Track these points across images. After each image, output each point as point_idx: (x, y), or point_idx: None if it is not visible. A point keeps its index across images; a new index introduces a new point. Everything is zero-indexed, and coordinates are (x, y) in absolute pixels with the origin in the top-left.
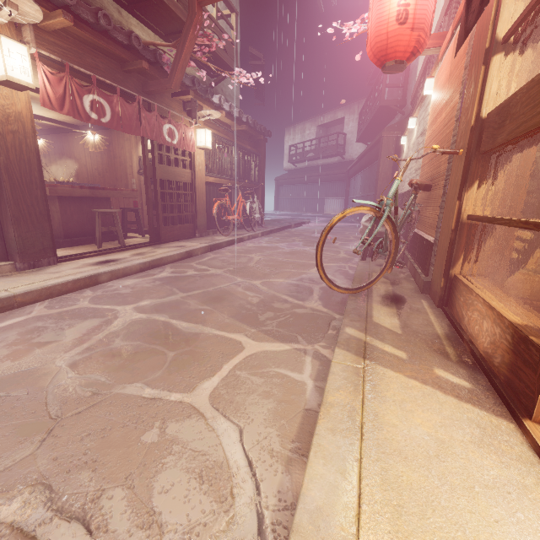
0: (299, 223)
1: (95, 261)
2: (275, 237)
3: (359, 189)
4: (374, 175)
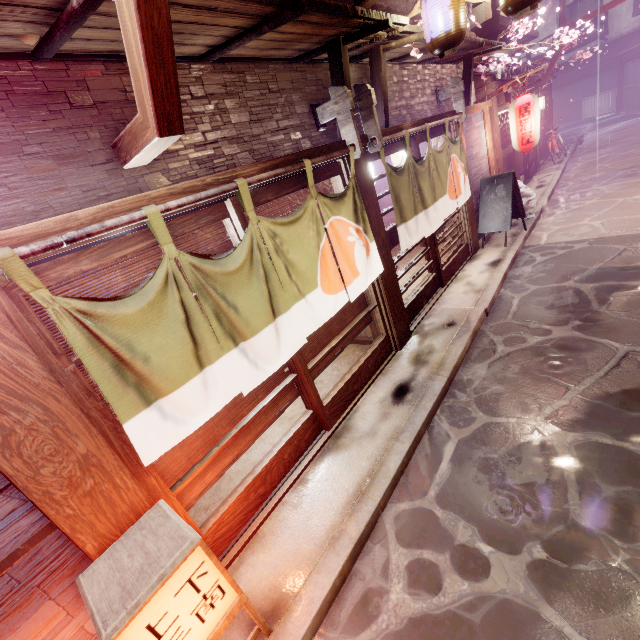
0: (579, 139)
1: (532, 188)
2: (584, 155)
3: None
4: None
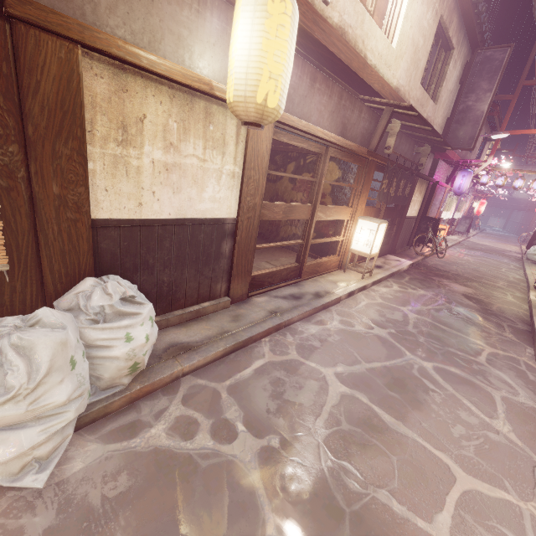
0: (484, 229)
1: None
2: (485, 234)
3: (519, 219)
4: (530, 217)
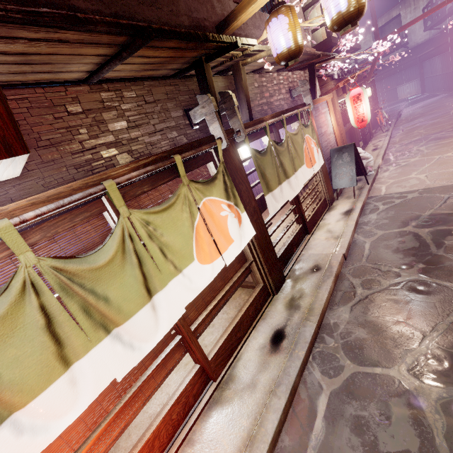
0: (398, 113)
1: (370, 151)
2: (403, 125)
3: (440, 69)
4: None
